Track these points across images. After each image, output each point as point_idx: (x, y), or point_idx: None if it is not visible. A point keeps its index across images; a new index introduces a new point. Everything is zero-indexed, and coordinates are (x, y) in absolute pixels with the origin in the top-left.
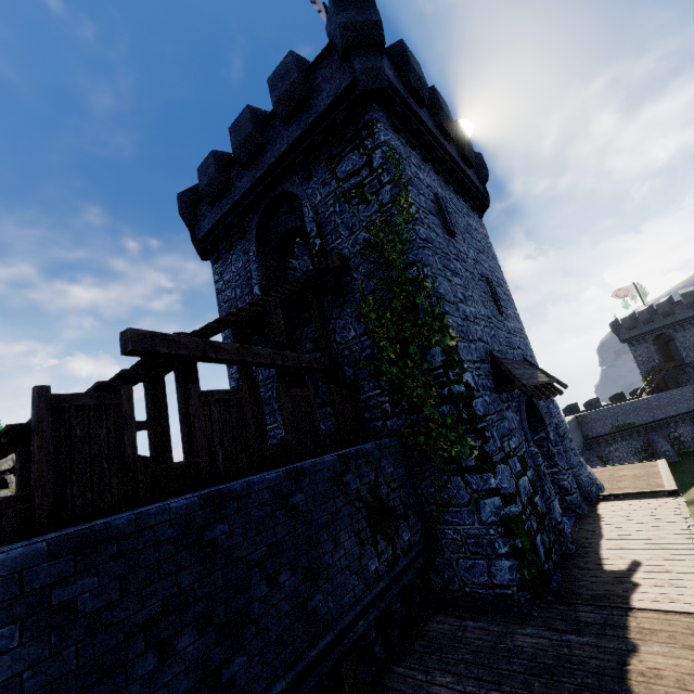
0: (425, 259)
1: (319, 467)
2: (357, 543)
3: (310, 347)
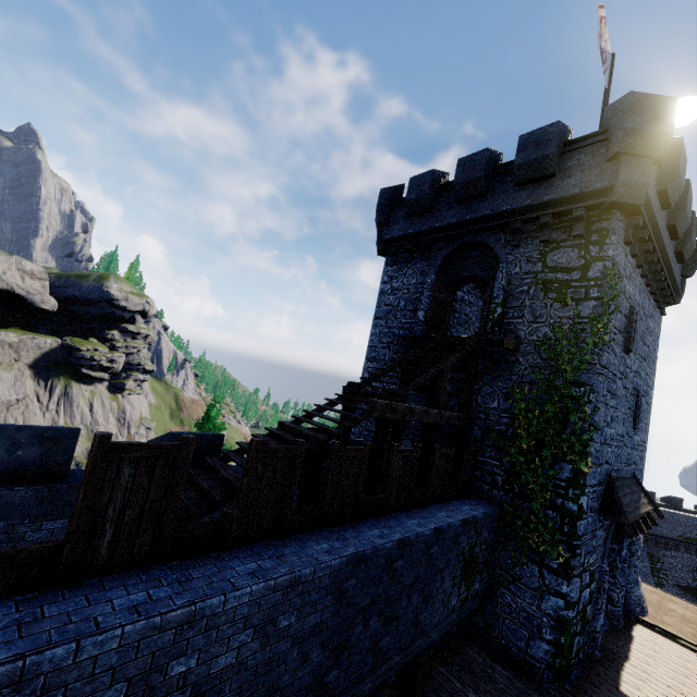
0: (596, 385)
1: (450, 529)
2: (451, 585)
3: (450, 391)
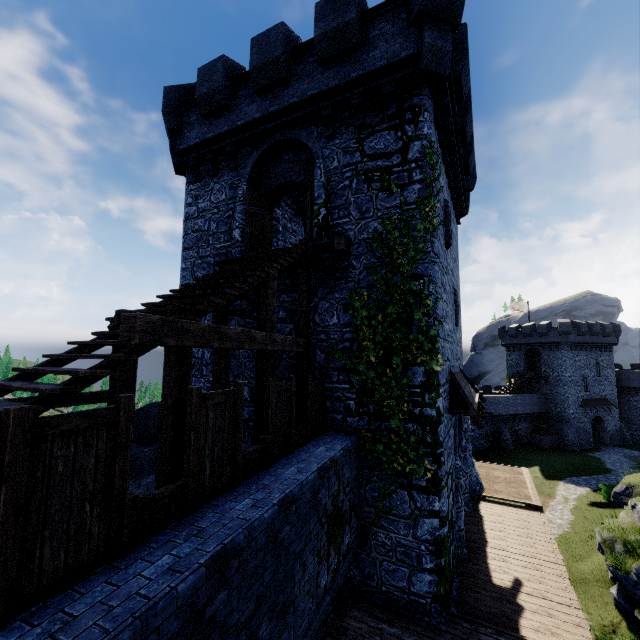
0: (433, 275)
1: (304, 490)
2: (317, 563)
3: (283, 316)
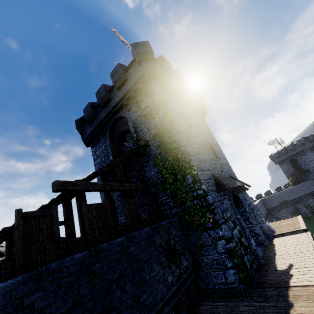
0: (180, 138)
1: (141, 234)
2: (161, 268)
3: (135, 180)
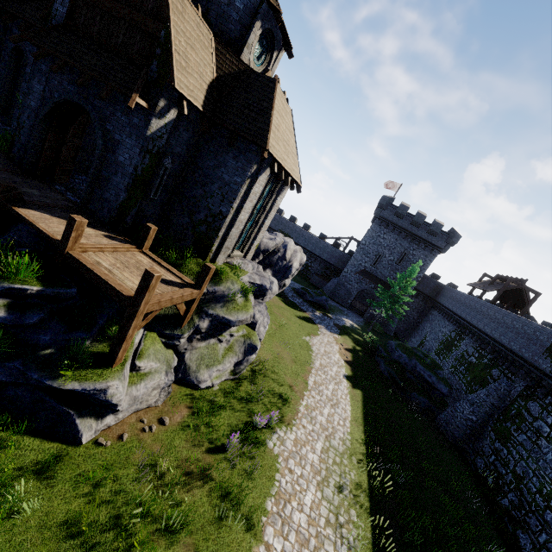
0: None
1: None
2: None
3: None
